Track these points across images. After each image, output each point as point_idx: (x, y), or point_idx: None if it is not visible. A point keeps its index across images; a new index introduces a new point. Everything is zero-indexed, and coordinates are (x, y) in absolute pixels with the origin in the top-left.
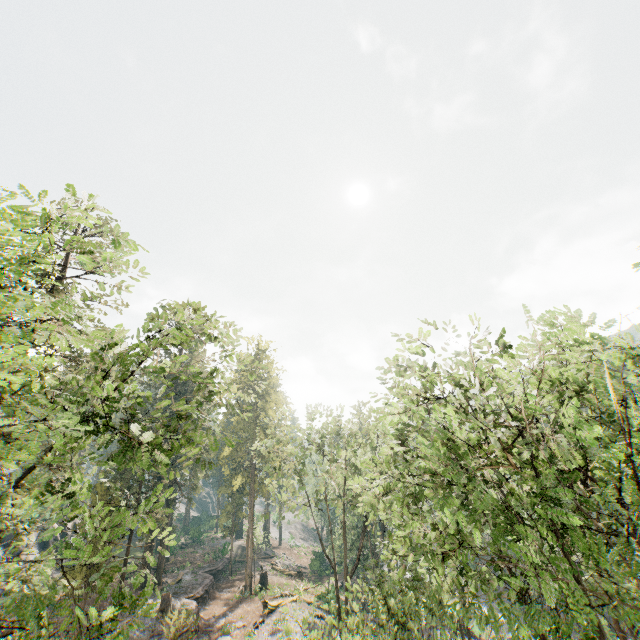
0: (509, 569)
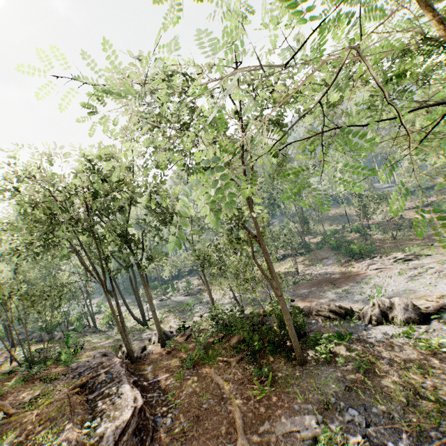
0: (70, 242)
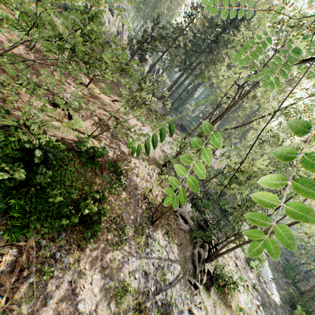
0: None
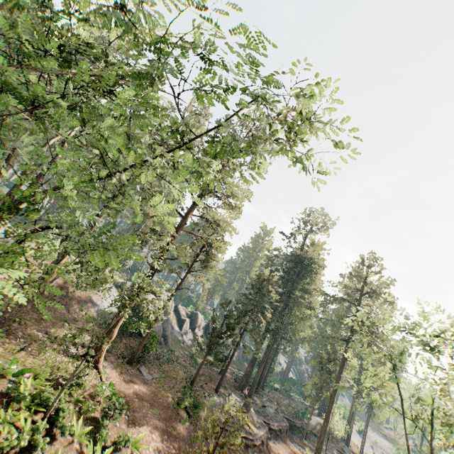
0: None
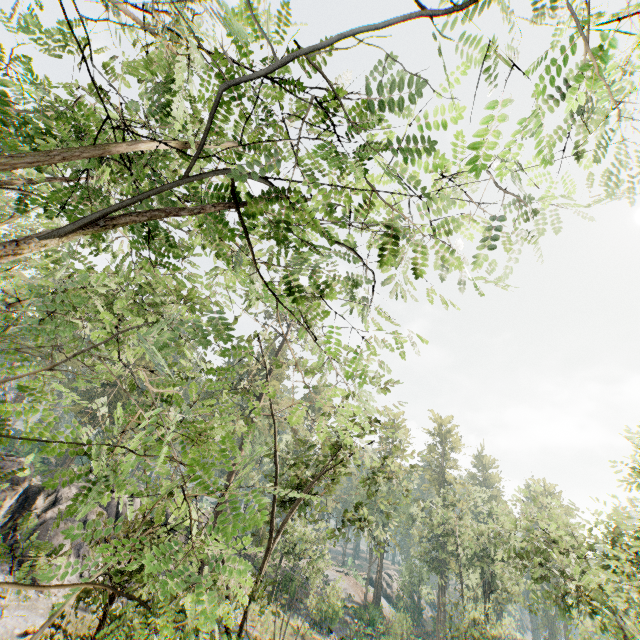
0: None
